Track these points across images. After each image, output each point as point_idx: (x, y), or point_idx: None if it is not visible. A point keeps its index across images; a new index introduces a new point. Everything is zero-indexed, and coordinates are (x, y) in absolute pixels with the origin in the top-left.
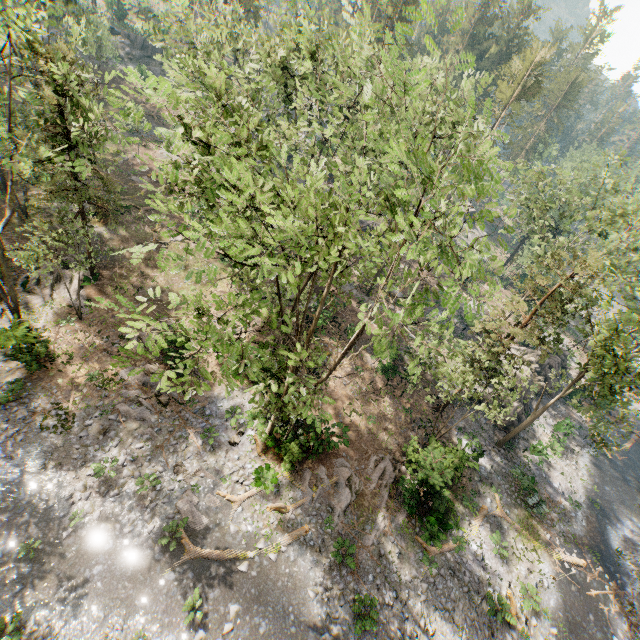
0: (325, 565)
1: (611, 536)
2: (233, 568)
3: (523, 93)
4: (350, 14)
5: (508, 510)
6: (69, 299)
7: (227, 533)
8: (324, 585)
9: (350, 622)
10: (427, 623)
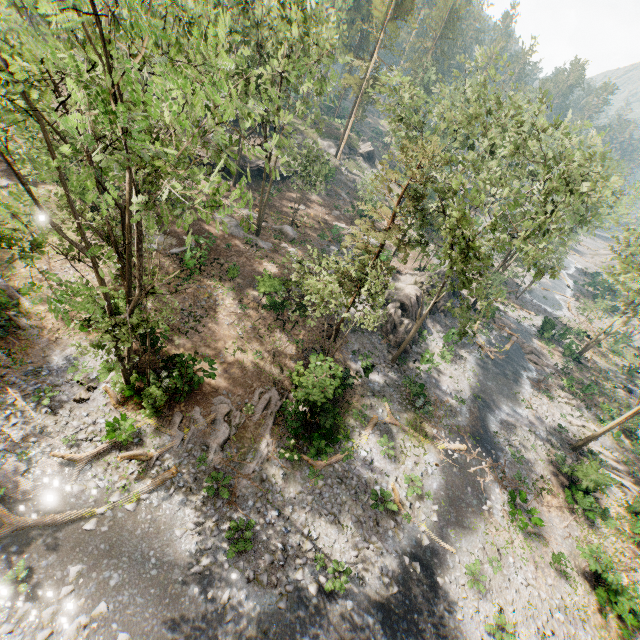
0: (197, 502)
1: (490, 421)
2: (76, 529)
3: (397, 11)
4: None
5: (399, 416)
6: None
7: (69, 495)
8: (195, 522)
9: (225, 550)
10: (311, 531)
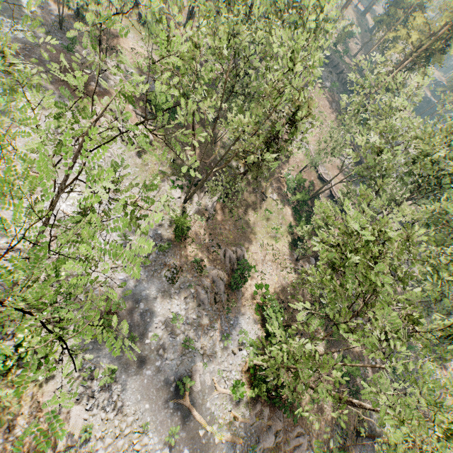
0: None
1: None
2: (197, 428)
3: None
4: None
5: None
6: (208, 205)
7: (204, 404)
8: None
9: None
10: None
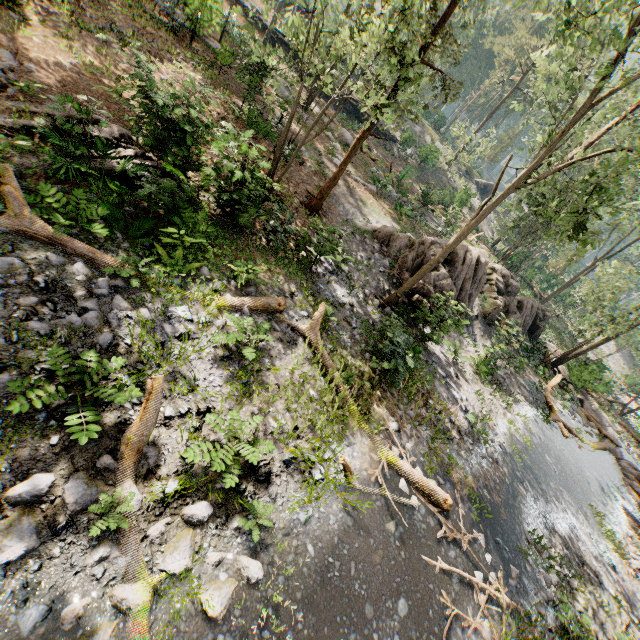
0: None
1: (530, 512)
2: None
3: None
4: None
5: (334, 347)
6: None
7: None
8: None
9: None
10: None
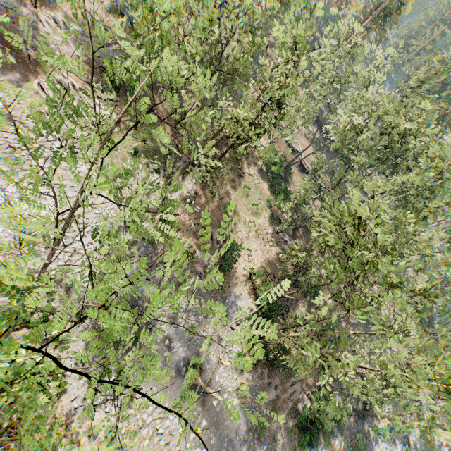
0: (248, 426)
1: None
2: (210, 400)
3: None
4: (438, 62)
5: None
6: (188, 188)
7: (214, 379)
8: (244, 436)
9: None
10: None
